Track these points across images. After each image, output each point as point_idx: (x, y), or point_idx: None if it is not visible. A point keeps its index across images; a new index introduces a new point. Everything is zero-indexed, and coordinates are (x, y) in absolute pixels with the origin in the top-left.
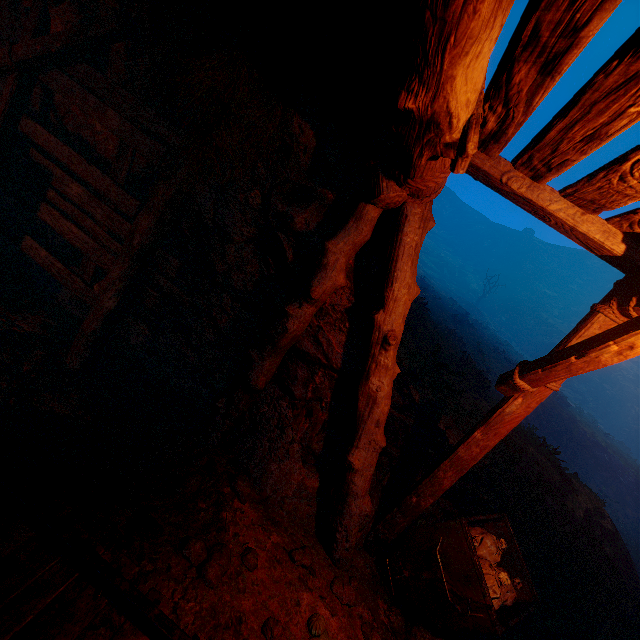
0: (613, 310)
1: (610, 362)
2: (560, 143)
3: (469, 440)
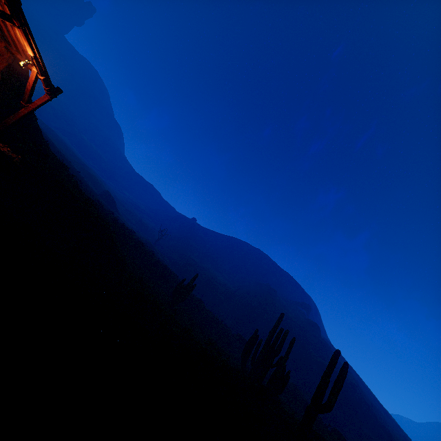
0: (46, 93)
1: (30, 88)
2: (15, 44)
3: (8, 118)
